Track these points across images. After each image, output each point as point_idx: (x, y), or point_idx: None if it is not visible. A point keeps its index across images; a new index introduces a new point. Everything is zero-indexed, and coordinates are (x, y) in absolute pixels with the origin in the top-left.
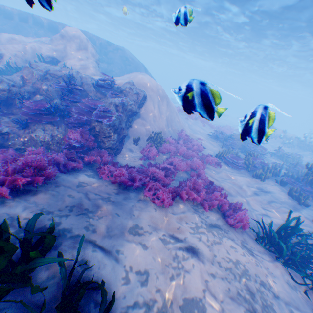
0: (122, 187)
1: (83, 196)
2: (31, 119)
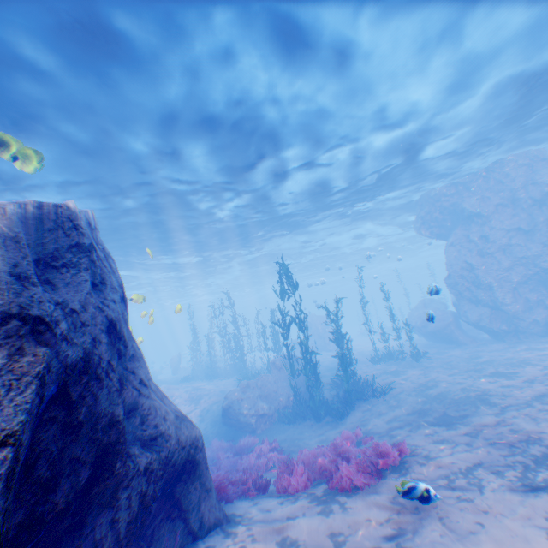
0: None
1: None
2: None
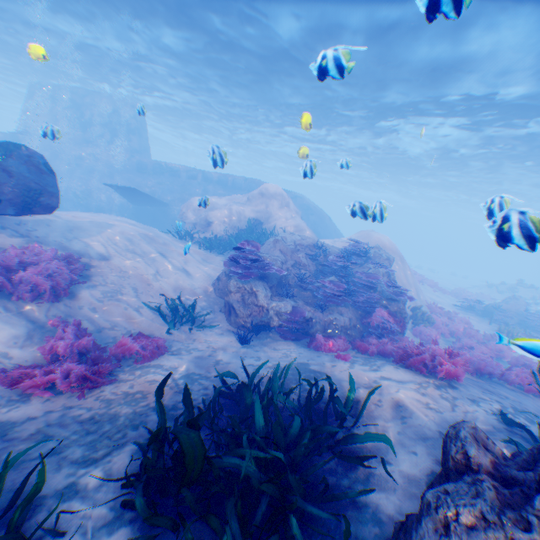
0: (474, 376)
1: (475, 383)
2: (329, 301)
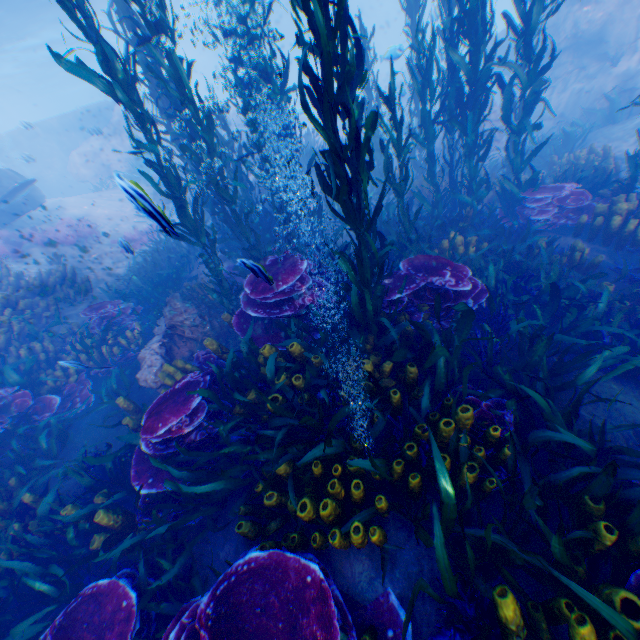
0: None
1: None
2: None
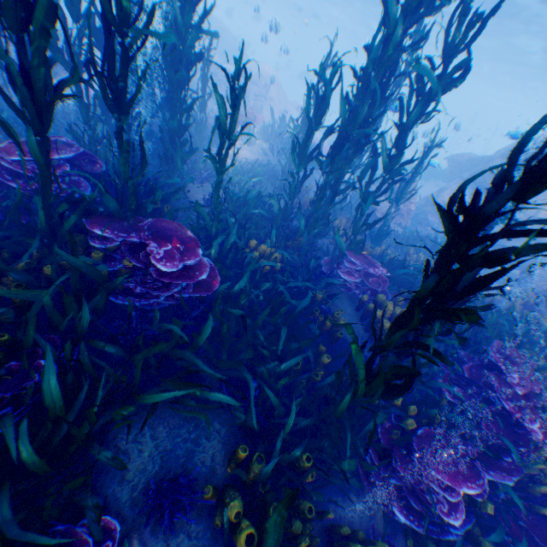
0: None
1: None
2: None
